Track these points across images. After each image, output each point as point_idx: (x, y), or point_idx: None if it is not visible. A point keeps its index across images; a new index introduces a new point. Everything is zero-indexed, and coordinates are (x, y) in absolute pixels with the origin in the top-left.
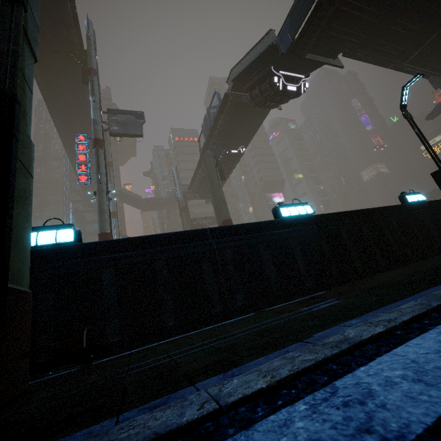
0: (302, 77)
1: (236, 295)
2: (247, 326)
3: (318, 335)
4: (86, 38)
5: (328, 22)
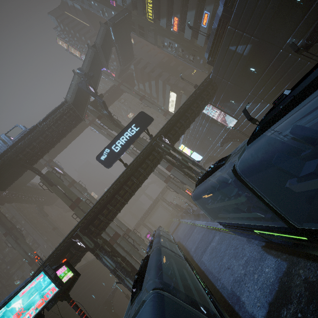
0: None
1: None
2: None
3: None
4: None
5: None
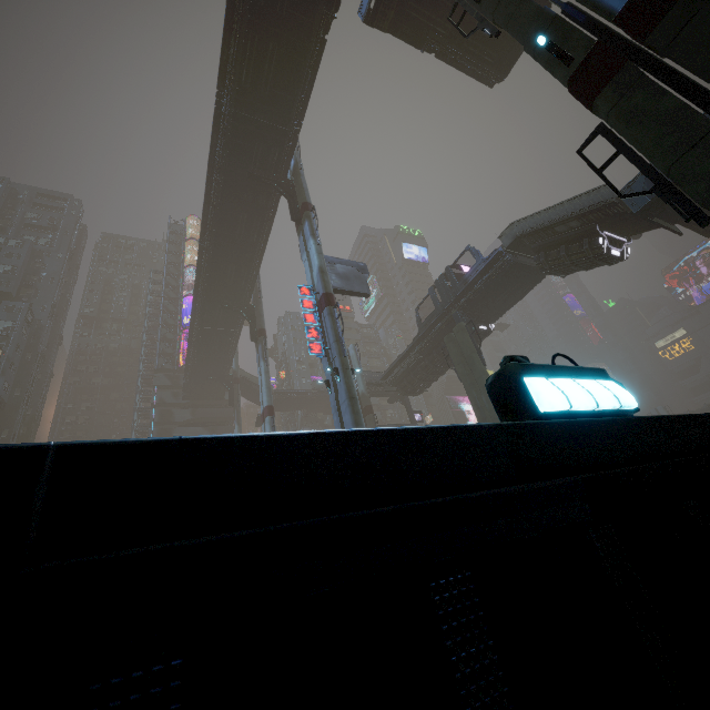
0: (625, 241)
1: None
2: None
3: None
4: (295, 167)
5: None
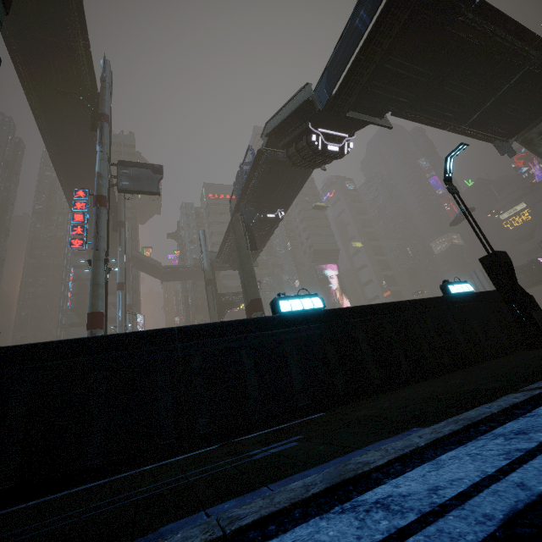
0: (346, 136)
1: (199, 420)
2: (166, 479)
3: (160, 531)
4: (100, 80)
5: (369, 79)
